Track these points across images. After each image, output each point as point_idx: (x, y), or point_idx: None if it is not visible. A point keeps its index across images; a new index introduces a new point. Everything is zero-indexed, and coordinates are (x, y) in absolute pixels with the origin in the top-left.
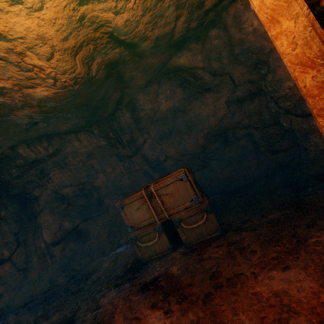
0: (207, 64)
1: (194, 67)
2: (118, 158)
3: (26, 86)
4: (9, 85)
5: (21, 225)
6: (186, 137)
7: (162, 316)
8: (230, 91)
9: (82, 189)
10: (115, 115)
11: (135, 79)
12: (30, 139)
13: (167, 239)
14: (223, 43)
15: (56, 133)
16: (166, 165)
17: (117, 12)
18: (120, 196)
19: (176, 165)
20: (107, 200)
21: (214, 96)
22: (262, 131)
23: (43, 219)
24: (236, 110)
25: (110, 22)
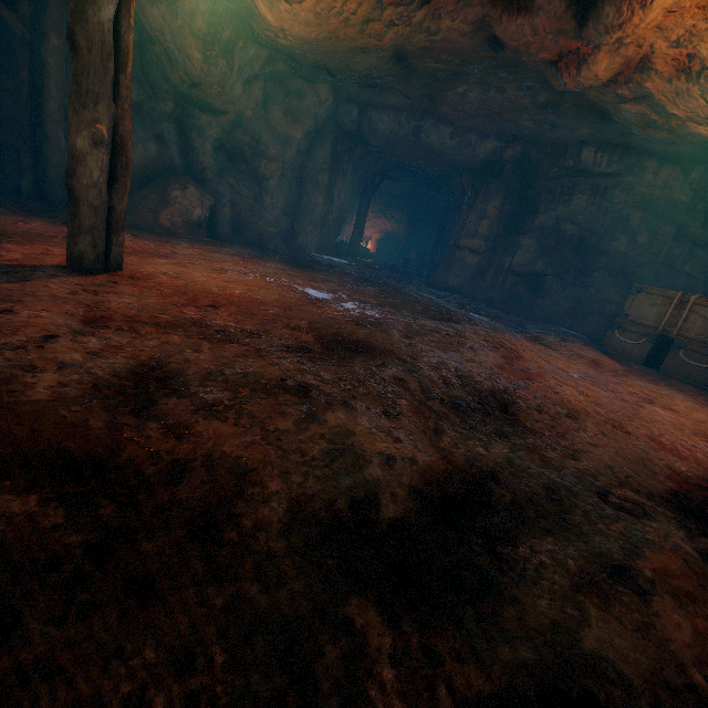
0: None
1: None
2: (675, 234)
3: (695, 122)
4: (682, 115)
5: (503, 230)
6: None
7: (614, 362)
8: None
9: (583, 239)
10: None
11: None
12: (606, 143)
13: (648, 351)
14: None
15: (640, 150)
16: None
17: None
18: (620, 284)
19: None
20: (599, 276)
21: None
22: None
23: (526, 242)
24: None
25: None
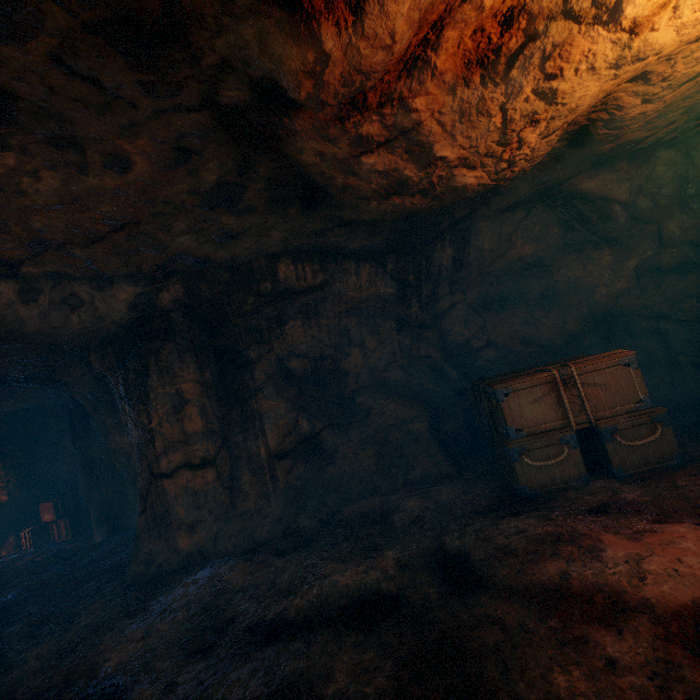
0: (633, 199)
1: (610, 198)
2: (396, 326)
3: (467, 165)
4: (454, 156)
5: (219, 407)
6: (540, 314)
7: (696, 527)
8: (649, 252)
9: (316, 369)
10: (429, 245)
11: (511, 193)
12: (297, 251)
13: (581, 459)
14: (673, 174)
15: (333, 253)
16: (479, 359)
17: (648, 100)
18: (391, 396)
19: (502, 361)
20: (365, 399)
21: (618, 254)
22: (695, 329)
23: (268, 405)
24: (651, 285)
25: (621, 109)
